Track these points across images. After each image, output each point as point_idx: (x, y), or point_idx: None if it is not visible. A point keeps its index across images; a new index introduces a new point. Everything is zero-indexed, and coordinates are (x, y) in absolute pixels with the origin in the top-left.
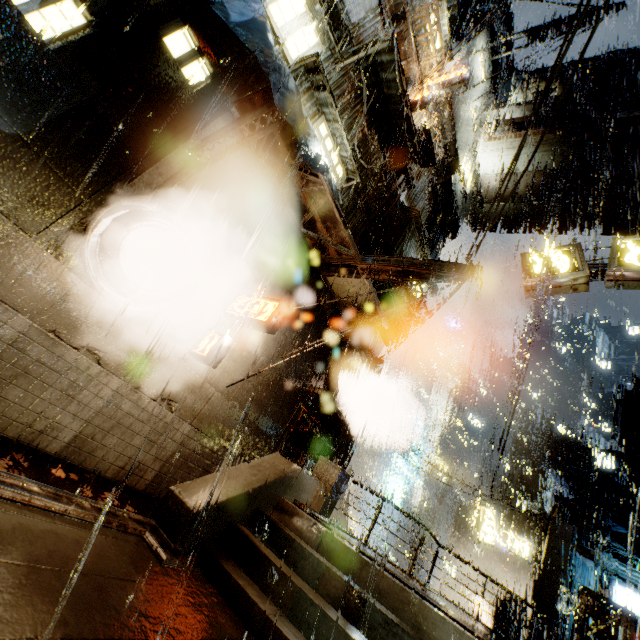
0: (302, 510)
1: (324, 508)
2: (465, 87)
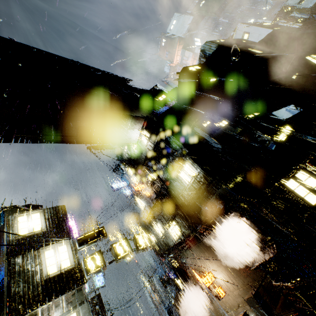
0: None
1: None
2: (133, 162)
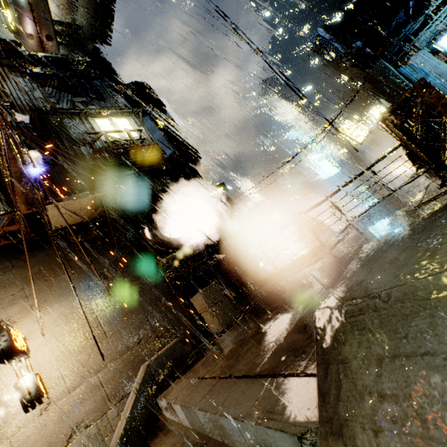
0: (180, 380)
1: (223, 320)
2: None
